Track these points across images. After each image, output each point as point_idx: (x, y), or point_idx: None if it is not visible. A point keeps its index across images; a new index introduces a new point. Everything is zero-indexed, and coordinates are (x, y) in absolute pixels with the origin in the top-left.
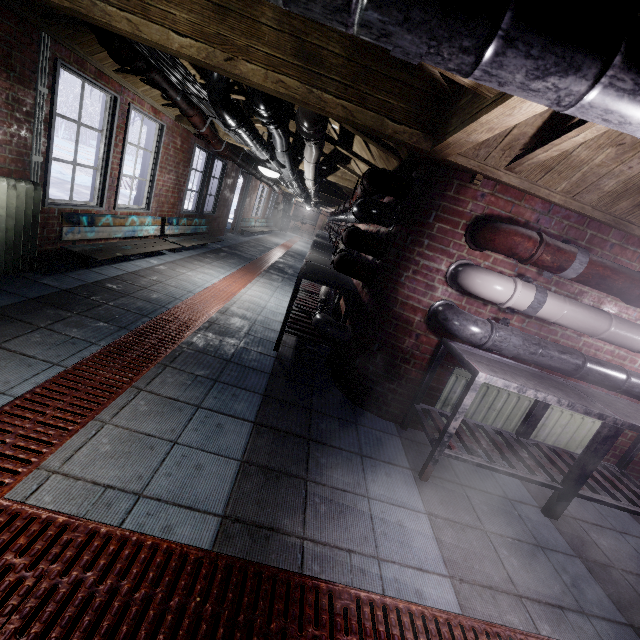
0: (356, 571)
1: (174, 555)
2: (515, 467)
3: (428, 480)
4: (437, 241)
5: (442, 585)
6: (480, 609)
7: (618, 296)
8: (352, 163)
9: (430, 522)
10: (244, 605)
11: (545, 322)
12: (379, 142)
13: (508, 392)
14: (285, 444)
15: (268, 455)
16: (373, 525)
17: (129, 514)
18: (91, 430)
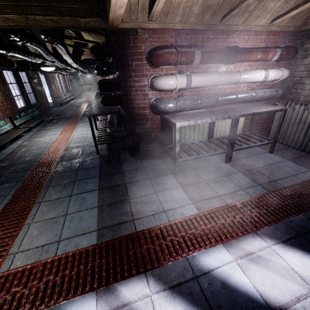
0: (157, 220)
1: (83, 253)
2: (208, 152)
3: (179, 174)
4: (137, 71)
5: (190, 207)
6: (205, 207)
7: (220, 63)
8: (89, 44)
9: (182, 188)
10: (117, 253)
11: (199, 87)
12: (87, 30)
13: (198, 124)
14: (115, 191)
15: (109, 198)
16: (160, 201)
17: (57, 250)
18: (25, 230)
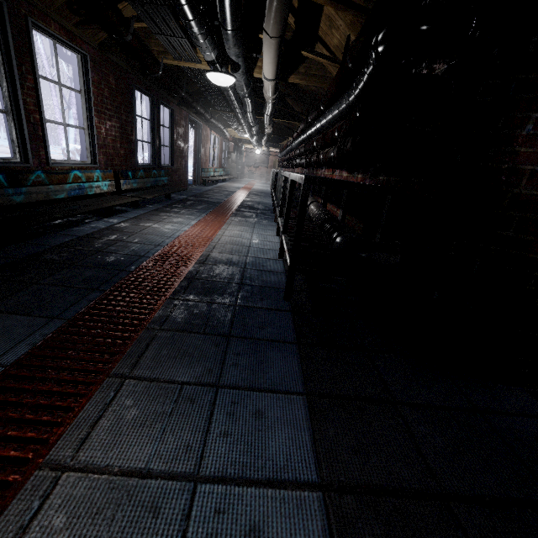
0: None
1: None
2: None
3: None
4: None
5: None
6: None
7: None
8: (317, 50)
9: None
10: None
11: None
12: None
13: None
14: None
15: None
16: None
17: None
18: None
